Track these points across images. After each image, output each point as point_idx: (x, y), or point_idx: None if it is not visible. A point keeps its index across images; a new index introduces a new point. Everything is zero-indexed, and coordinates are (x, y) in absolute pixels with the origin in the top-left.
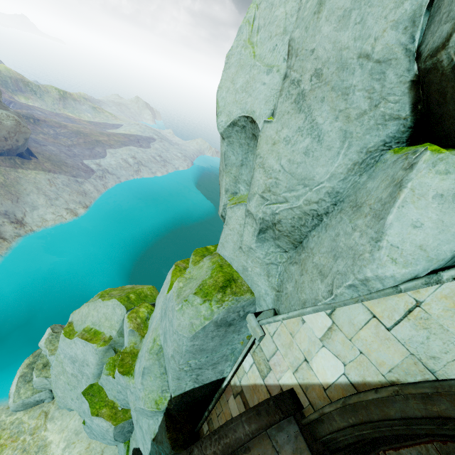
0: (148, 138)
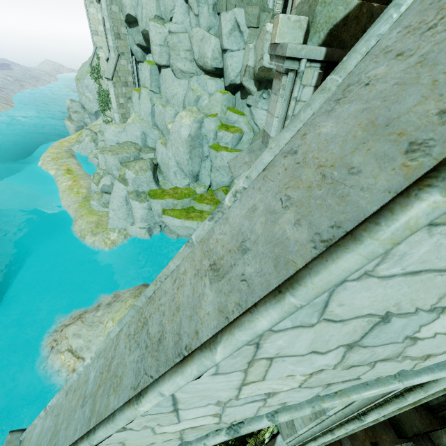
0: (3, 64)
